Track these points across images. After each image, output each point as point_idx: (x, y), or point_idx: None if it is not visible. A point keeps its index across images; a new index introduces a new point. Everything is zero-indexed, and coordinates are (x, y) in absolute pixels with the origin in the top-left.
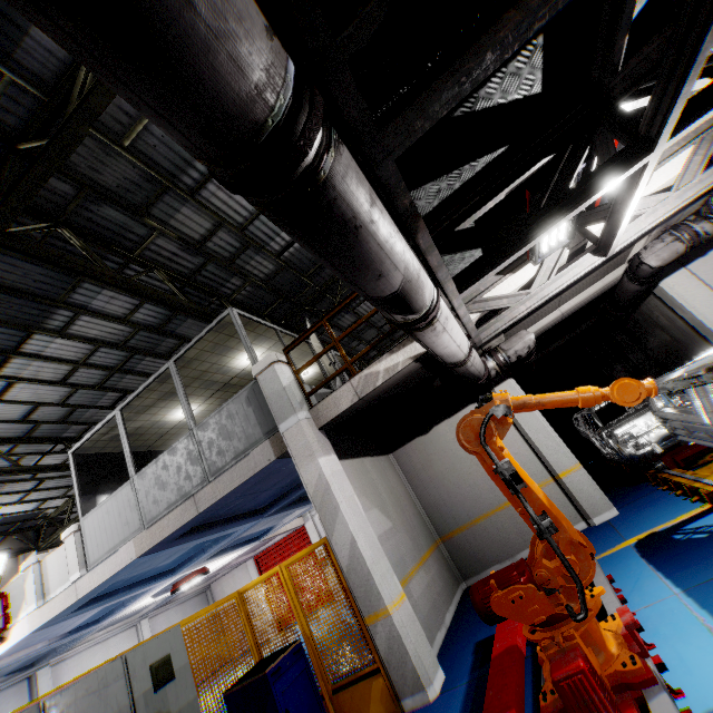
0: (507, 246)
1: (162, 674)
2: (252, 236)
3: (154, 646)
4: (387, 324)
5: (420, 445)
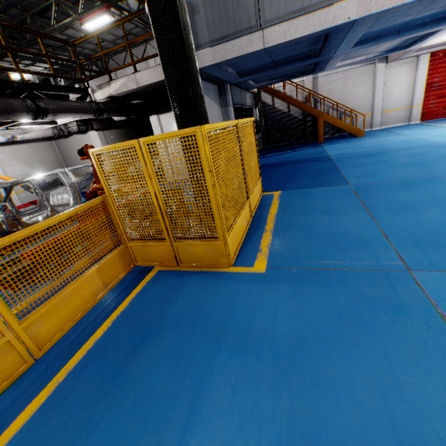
0: None
1: None
2: None
3: None
4: (102, 43)
5: (64, 142)
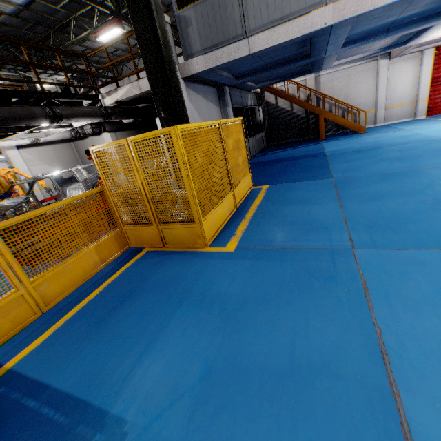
0: (2, 136)
1: None
2: None
3: None
4: (116, 51)
5: (81, 143)
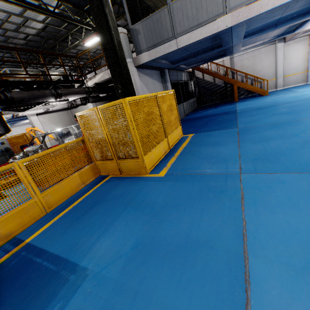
0: (27, 108)
1: (3, 143)
2: (9, 36)
3: (1, 140)
4: (97, 51)
5: (75, 110)
